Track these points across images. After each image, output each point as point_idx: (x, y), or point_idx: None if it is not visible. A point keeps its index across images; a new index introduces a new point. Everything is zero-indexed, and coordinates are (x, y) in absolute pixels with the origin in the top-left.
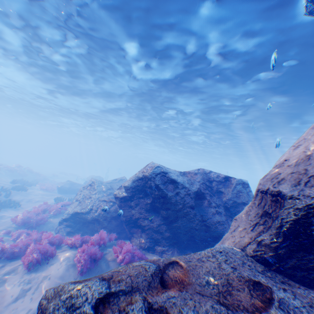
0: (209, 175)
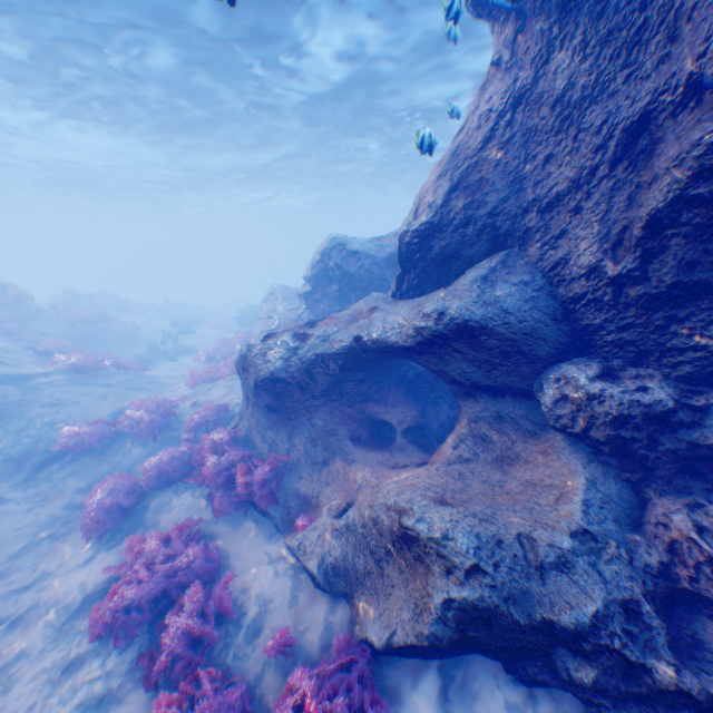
0: None
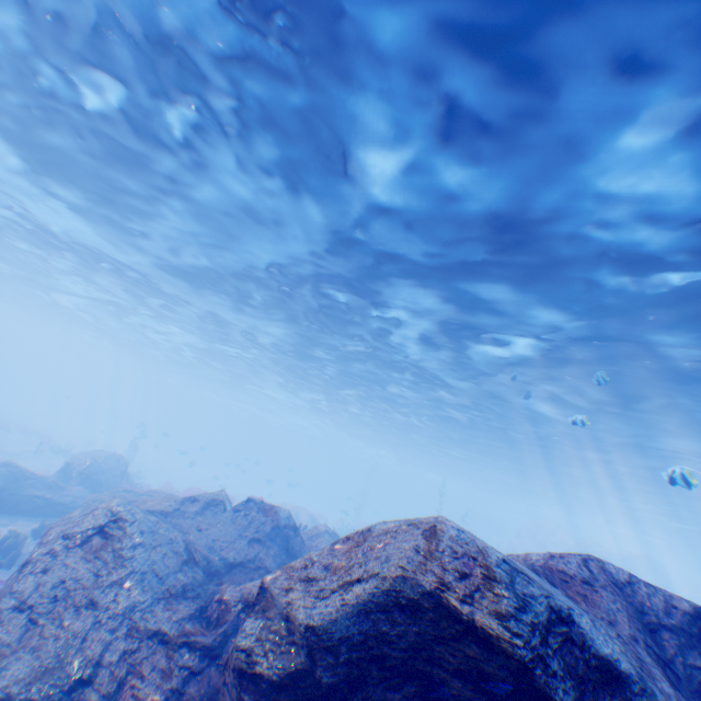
0: (635, 597)
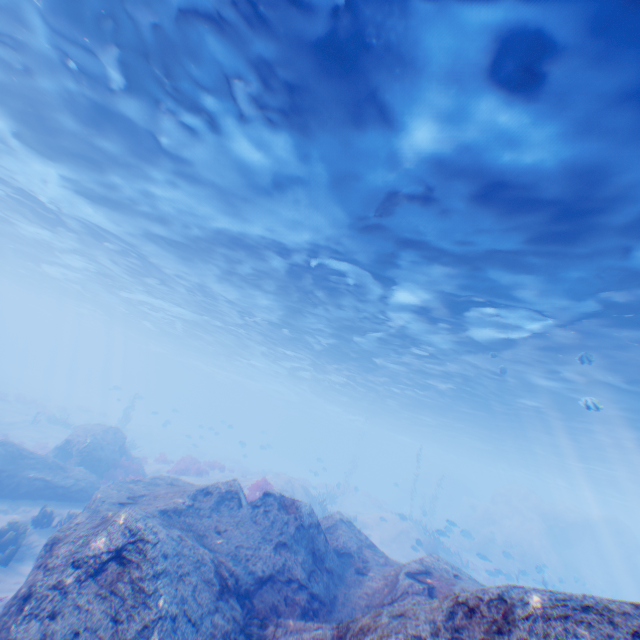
0: None
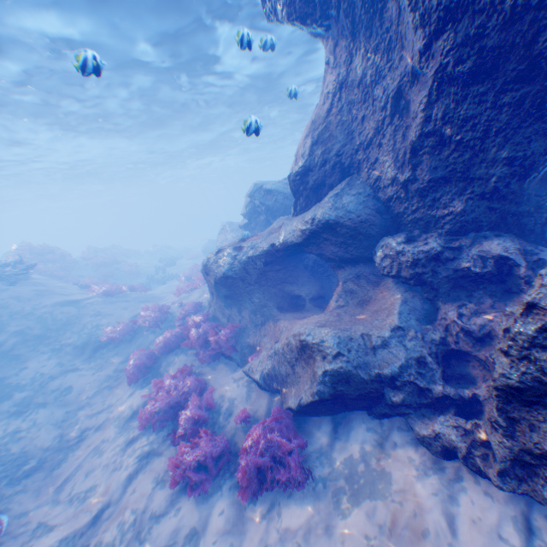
0: None
